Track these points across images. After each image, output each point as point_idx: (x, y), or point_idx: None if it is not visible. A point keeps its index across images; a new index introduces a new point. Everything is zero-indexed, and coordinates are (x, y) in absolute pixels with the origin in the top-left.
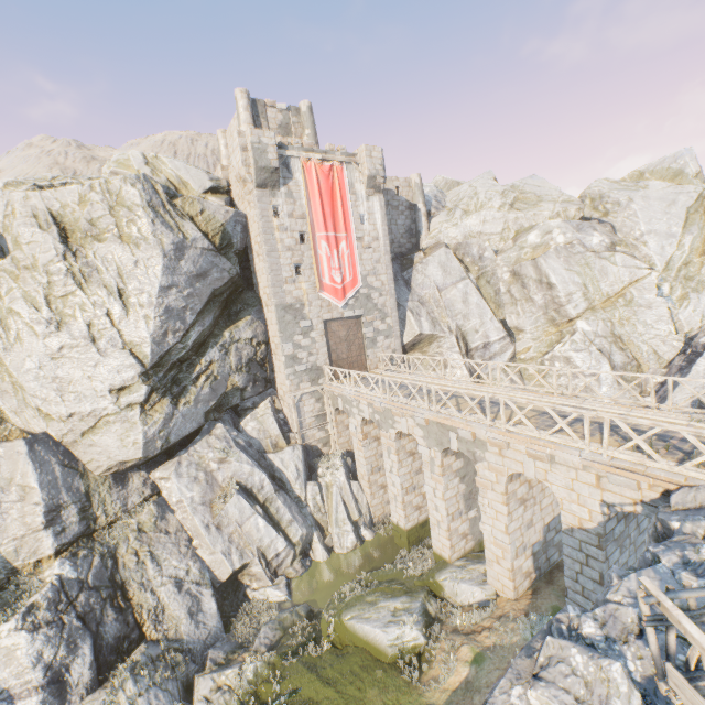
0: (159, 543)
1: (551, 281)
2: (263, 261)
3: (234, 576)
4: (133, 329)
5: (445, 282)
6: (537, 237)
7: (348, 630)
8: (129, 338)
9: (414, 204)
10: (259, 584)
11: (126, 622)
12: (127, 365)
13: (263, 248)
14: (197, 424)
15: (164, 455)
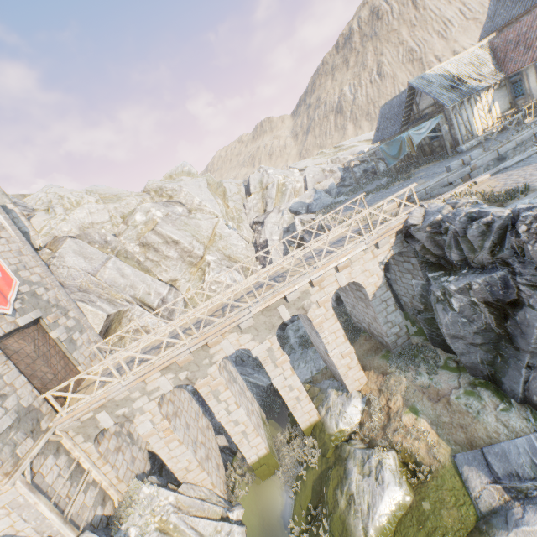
0: None
1: (175, 239)
2: None
3: None
4: None
5: (94, 266)
6: (142, 216)
7: None
8: None
9: (1, 205)
10: None
11: None
12: None
13: None
14: None
15: None
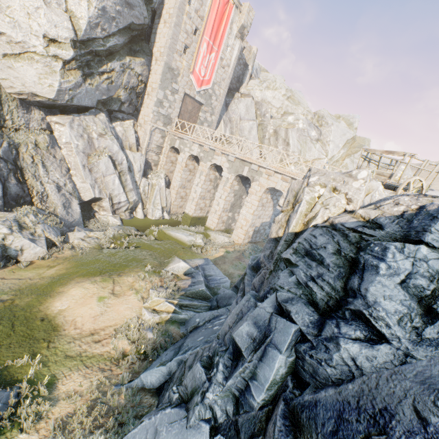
0: (48, 160)
1: (289, 142)
2: (169, 28)
3: (89, 203)
4: (77, 4)
5: (245, 117)
6: (292, 119)
7: (166, 234)
8: (71, 7)
9: (247, 64)
10: (104, 213)
11: (23, 190)
12: (64, 25)
13: (174, 19)
14: (91, 104)
15: (58, 111)
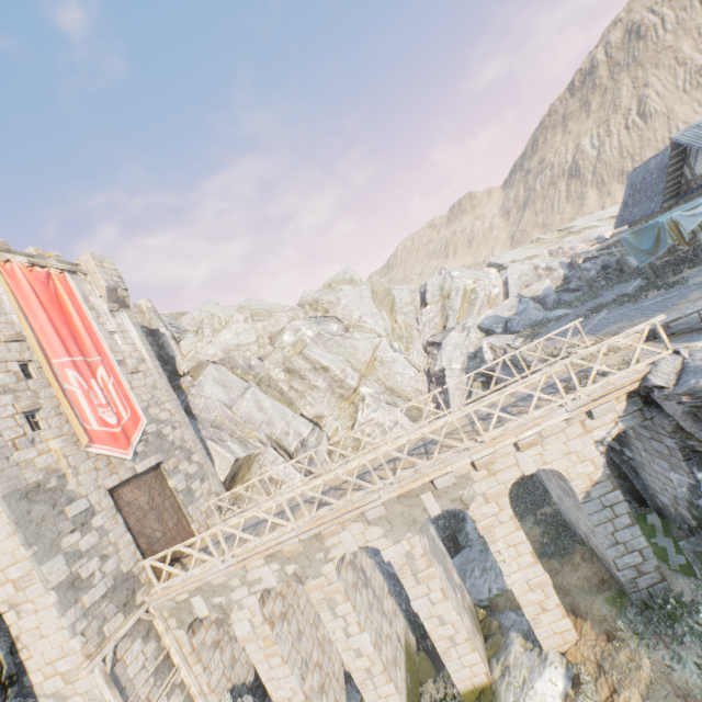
0: None
1: (324, 365)
2: None
3: None
4: None
5: (231, 397)
6: (291, 336)
7: None
8: None
9: (155, 329)
10: None
11: None
12: None
13: None
14: None
15: None
